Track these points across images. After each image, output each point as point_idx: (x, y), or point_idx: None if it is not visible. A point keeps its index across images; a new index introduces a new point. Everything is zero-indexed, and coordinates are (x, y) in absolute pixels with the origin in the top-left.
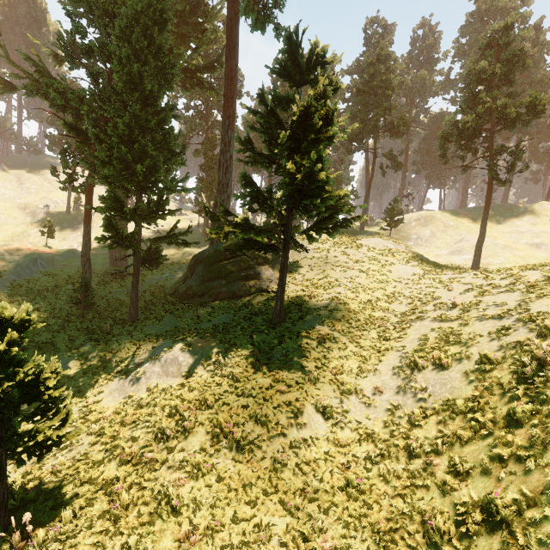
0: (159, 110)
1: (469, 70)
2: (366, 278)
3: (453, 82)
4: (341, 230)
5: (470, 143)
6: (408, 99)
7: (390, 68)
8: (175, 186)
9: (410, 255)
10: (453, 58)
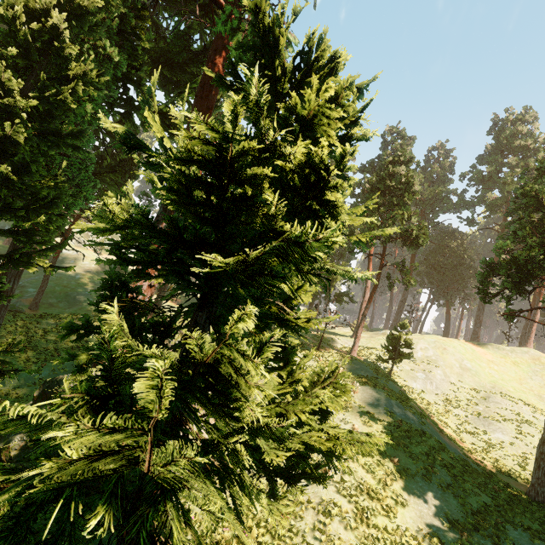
0: (43, 130)
1: (529, 189)
2: (355, 519)
3: (469, 203)
4: (326, 351)
5: (525, 283)
6: (419, 209)
7: (412, 171)
8: (30, 258)
9: (431, 445)
10: (470, 180)
